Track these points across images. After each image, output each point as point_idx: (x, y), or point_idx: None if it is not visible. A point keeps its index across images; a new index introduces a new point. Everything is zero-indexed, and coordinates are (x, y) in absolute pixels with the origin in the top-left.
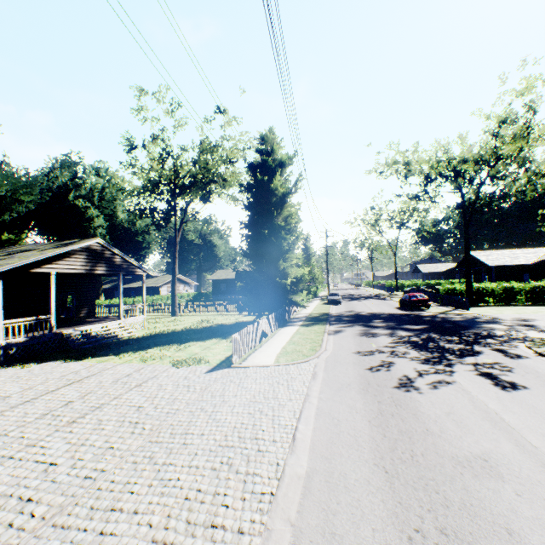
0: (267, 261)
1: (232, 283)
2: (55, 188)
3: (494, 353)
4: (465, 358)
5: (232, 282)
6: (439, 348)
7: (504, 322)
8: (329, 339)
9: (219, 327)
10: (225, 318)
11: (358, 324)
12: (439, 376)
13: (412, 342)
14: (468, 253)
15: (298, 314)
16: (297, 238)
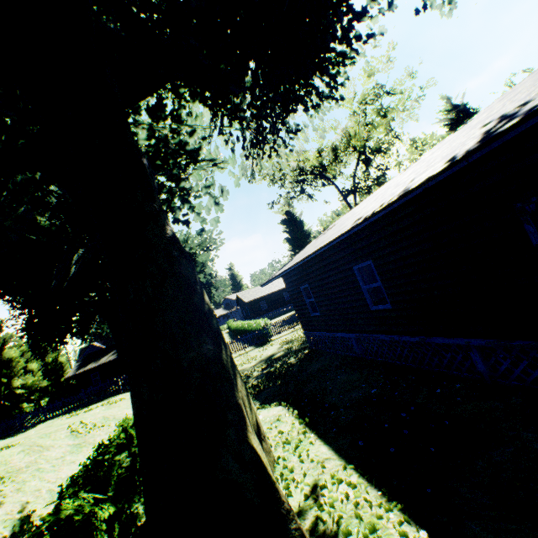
0: None
1: (272, 298)
2: None
3: None
4: None
5: (272, 296)
6: None
7: None
8: None
9: None
10: None
11: None
12: None
13: None
14: None
15: None
16: None
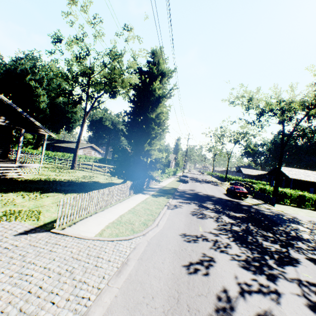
0: (138, 142)
1: None
2: (19, 71)
3: (312, 265)
4: (285, 267)
5: None
6: (258, 246)
7: (304, 223)
8: (166, 213)
9: (92, 184)
10: (104, 178)
11: (194, 203)
12: (265, 302)
13: (234, 232)
14: (280, 166)
15: (156, 185)
16: (163, 130)
